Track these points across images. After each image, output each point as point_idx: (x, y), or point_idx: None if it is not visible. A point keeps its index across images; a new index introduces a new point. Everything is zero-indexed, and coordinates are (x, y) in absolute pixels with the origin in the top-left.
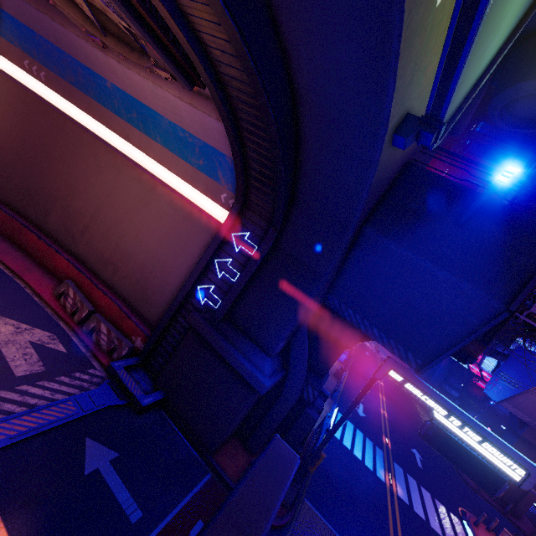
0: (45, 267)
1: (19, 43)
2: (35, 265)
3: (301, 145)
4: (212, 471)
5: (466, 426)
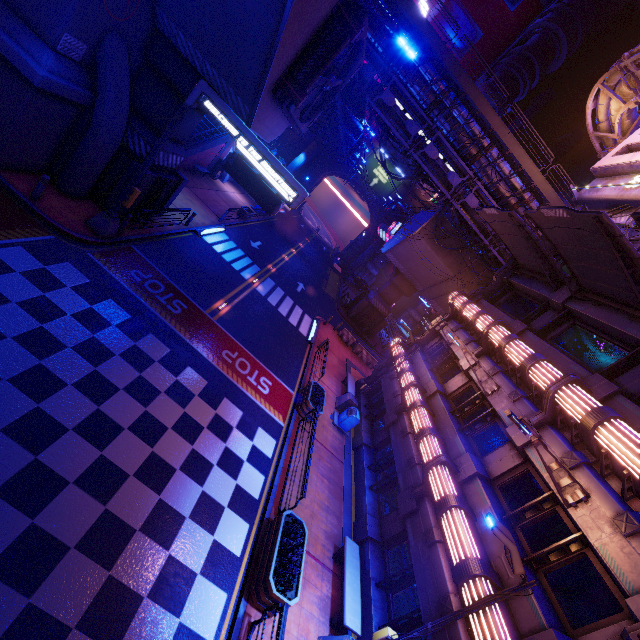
0: None
1: None
2: None
3: None
4: None
5: (261, 157)
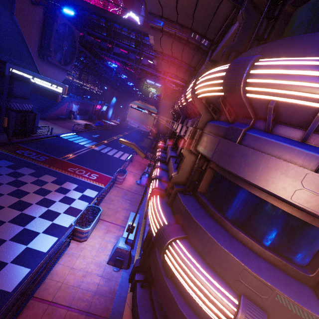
0: None
1: None
2: None
3: None
4: None
5: (42, 80)
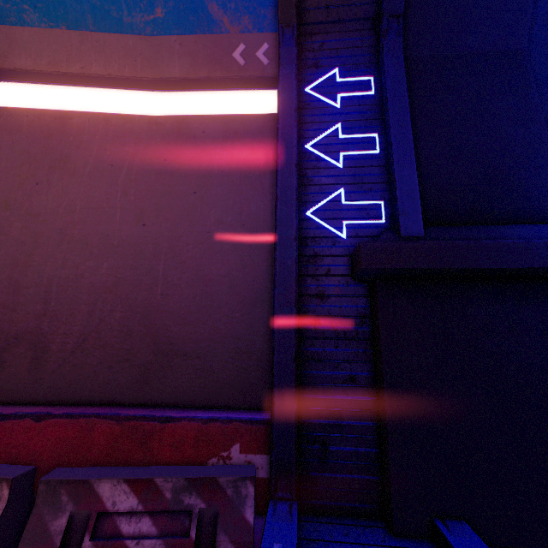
0: None
1: None
2: None
3: None
4: None
5: None
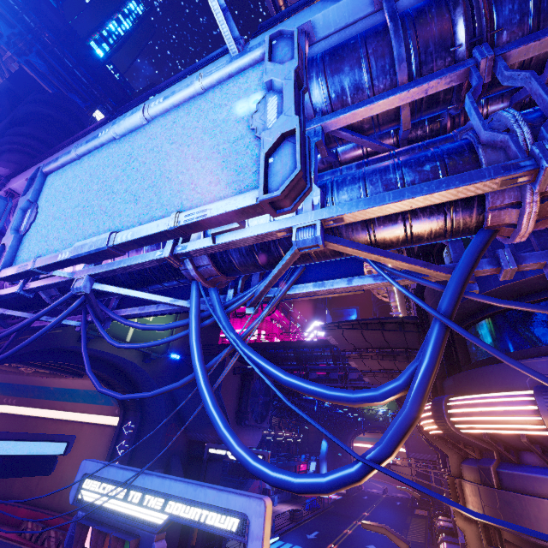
0: (10, 524)
1: (2, 392)
2: (2, 526)
3: (127, 375)
4: None
5: None
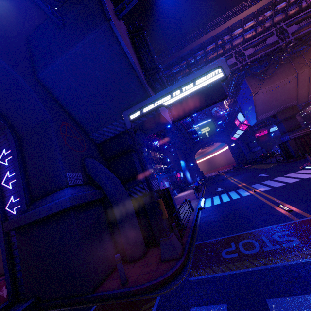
0: None
1: None
2: None
3: None
4: (97, 303)
5: (180, 89)
